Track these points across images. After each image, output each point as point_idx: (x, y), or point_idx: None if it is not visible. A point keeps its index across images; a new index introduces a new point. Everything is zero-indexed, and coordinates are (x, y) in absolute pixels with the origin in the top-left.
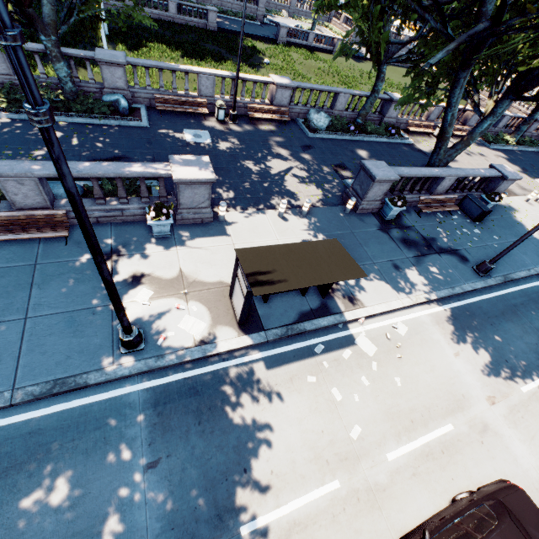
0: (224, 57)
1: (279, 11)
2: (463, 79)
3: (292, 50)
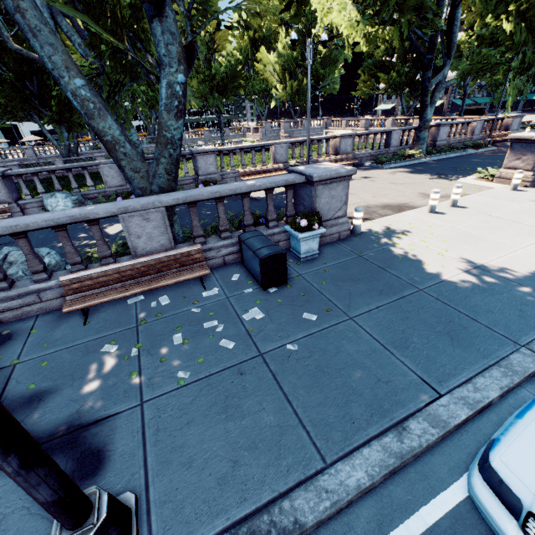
0: (86, 186)
1: (195, 143)
2: (19, 14)
3: (187, 162)
